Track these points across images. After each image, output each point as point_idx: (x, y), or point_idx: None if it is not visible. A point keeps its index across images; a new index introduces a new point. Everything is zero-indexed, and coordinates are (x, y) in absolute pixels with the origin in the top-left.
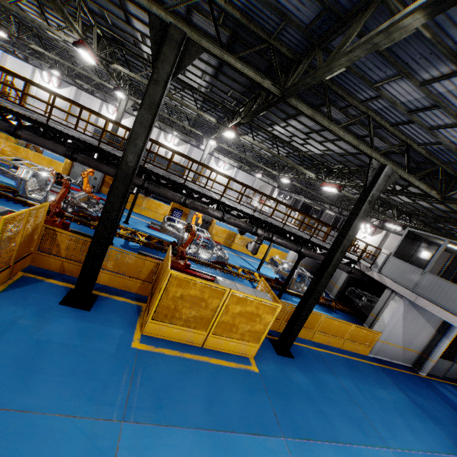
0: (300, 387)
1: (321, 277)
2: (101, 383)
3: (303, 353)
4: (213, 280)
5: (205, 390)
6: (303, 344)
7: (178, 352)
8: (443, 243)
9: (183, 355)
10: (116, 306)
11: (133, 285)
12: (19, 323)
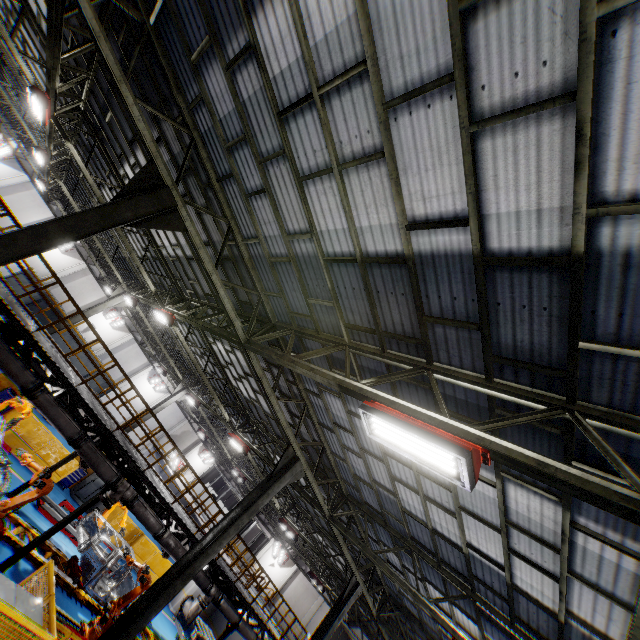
0: None
1: None
2: None
3: None
4: None
5: None
6: None
7: None
8: None
9: None
10: None
11: None
12: None
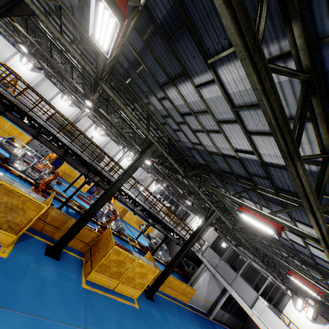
0: (157, 318)
1: (179, 257)
2: (73, 306)
3: (158, 299)
4: (118, 245)
5: (116, 316)
6: (158, 293)
7: (103, 292)
8: (230, 246)
9: (105, 294)
10: (71, 259)
11: (79, 245)
12: (30, 265)
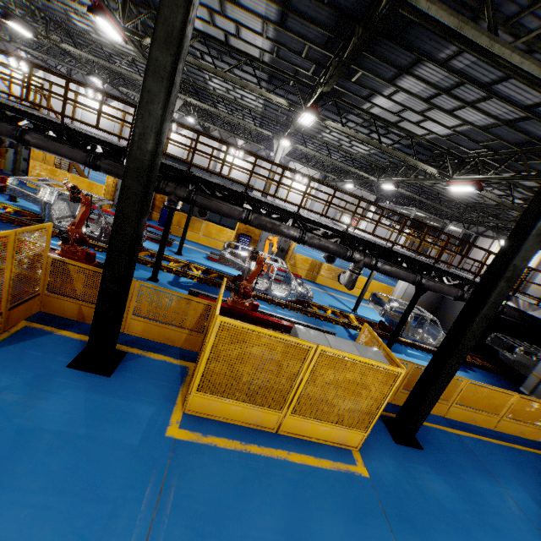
0: (442, 504)
1: (470, 322)
2: (106, 505)
3: (435, 440)
4: (291, 327)
5: (281, 516)
6: (433, 424)
7: (239, 443)
8: None
9: (247, 448)
10: (150, 368)
11: (177, 336)
12: None
